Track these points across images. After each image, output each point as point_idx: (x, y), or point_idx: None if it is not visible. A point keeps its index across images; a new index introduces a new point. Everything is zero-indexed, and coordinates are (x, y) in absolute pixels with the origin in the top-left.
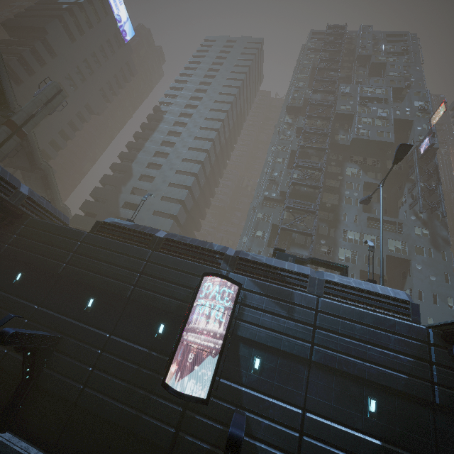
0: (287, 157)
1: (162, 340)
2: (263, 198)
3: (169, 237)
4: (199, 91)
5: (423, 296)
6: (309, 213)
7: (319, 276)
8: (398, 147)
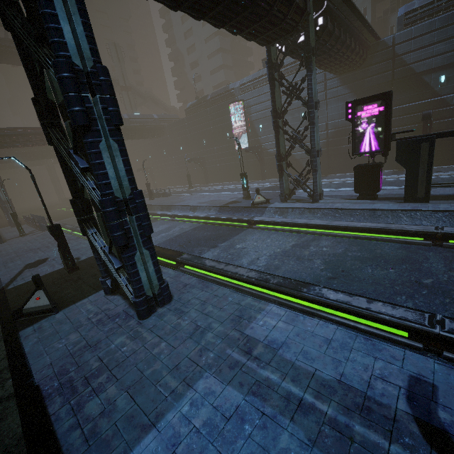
0: None
1: (230, 139)
2: None
3: (211, 96)
4: None
5: None
6: None
7: None
8: None
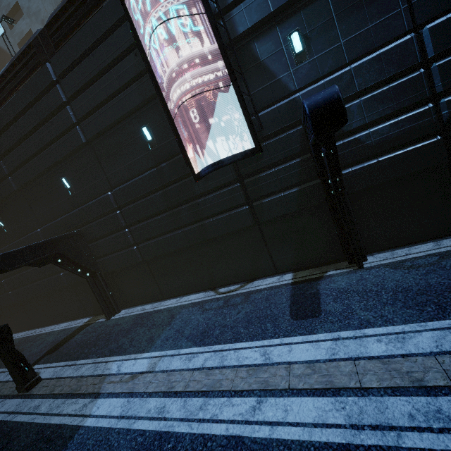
0: None
1: (161, 145)
2: None
3: (49, 20)
4: None
5: None
6: None
7: None
8: None
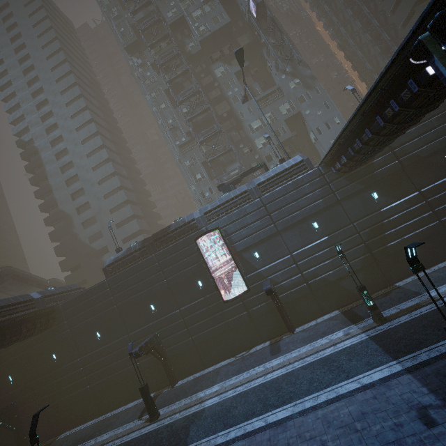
0: (166, 99)
1: (206, 287)
2: (178, 148)
3: (155, 238)
4: (36, 94)
5: (320, 130)
6: (218, 134)
7: (252, 185)
8: (235, 56)
